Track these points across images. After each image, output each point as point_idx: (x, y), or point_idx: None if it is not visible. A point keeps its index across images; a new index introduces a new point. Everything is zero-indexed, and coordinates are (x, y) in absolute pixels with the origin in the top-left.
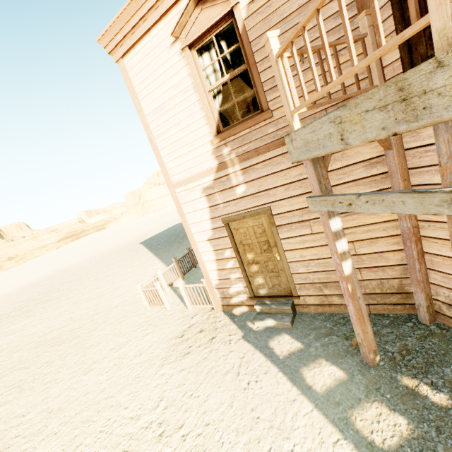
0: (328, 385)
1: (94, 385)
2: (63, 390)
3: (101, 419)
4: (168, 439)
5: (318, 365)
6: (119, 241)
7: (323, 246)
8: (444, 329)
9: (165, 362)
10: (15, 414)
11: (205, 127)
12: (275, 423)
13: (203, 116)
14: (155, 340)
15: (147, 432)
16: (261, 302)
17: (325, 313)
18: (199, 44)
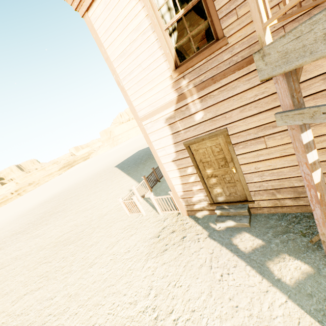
0: (296, 278)
1: (98, 275)
2: (77, 280)
3: (107, 304)
4: (162, 322)
5: (282, 259)
6: (100, 166)
7: (277, 158)
8: None
9: (149, 257)
10: (46, 298)
11: (164, 64)
12: (254, 312)
13: (162, 54)
14: (138, 239)
15: (144, 316)
16: (220, 207)
17: (278, 214)
18: None
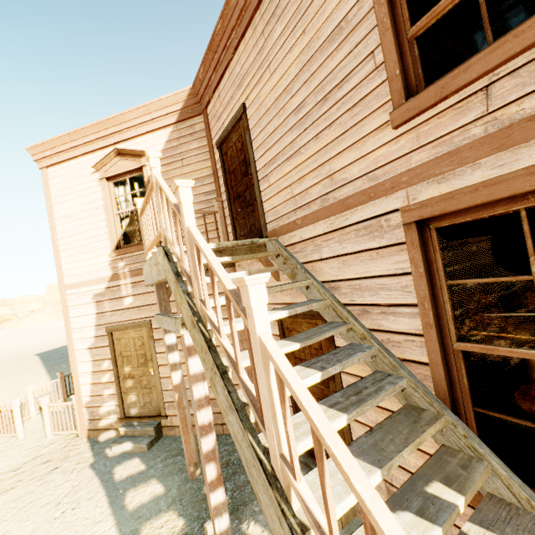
0: (142, 502)
1: None
2: None
3: None
4: None
5: (146, 485)
6: (7, 349)
7: None
8: None
9: None
10: None
11: (107, 241)
12: None
13: (108, 232)
14: None
15: None
16: (129, 423)
17: None
18: (116, 179)
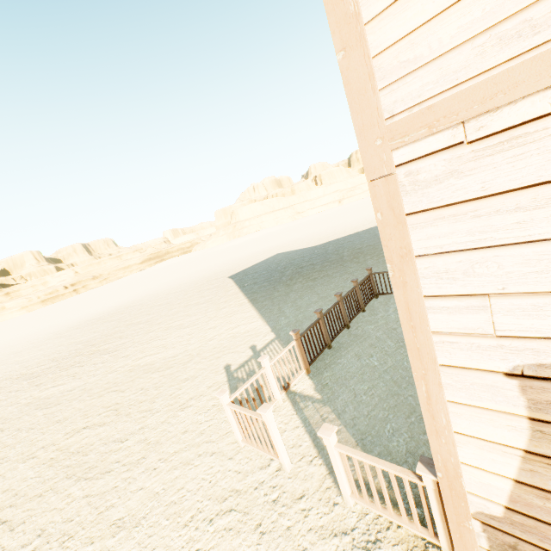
0: None
1: None
2: None
3: None
4: None
5: None
6: (204, 270)
7: None
8: None
9: None
10: None
11: None
12: None
13: None
14: None
15: None
16: None
17: None
18: None
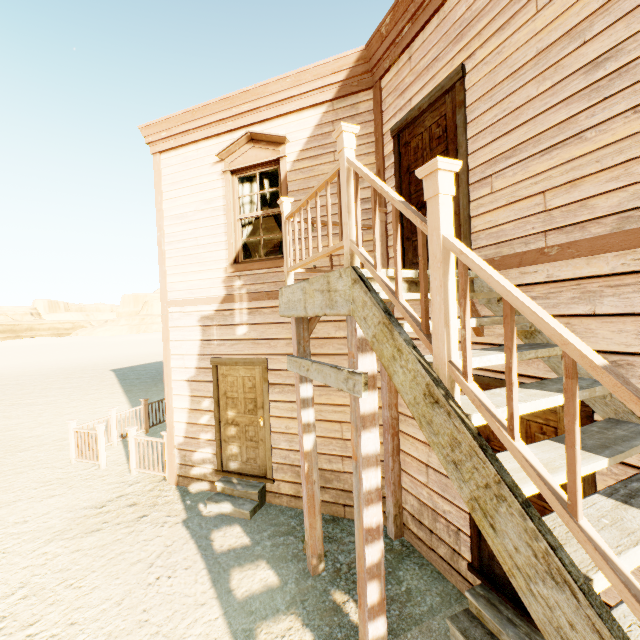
0: (253, 590)
1: None
2: None
3: None
4: (4, 638)
5: (255, 567)
6: (82, 359)
7: None
8: (405, 546)
9: (58, 537)
10: None
11: (223, 252)
12: (165, 629)
13: (225, 241)
14: (59, 505)
15: None
16: (227, 479)
17: (298, 509)
18: (242, 174)
